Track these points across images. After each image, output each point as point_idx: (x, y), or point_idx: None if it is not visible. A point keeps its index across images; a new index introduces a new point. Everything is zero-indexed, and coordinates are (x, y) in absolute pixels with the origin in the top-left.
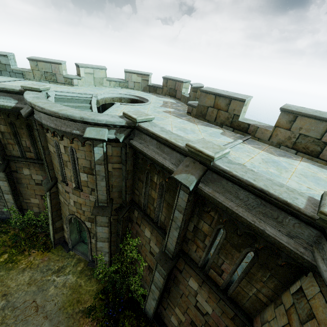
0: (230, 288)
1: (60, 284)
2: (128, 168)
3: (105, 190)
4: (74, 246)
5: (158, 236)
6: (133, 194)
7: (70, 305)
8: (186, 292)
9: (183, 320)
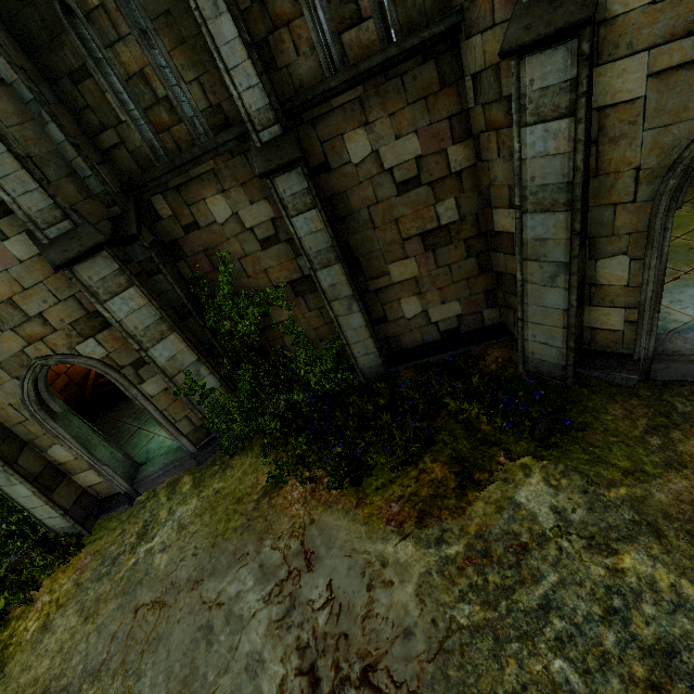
0: (389, 14)
1: (171, 539)
2: (18, 62)
3: (21, 170)
4: (133, 482)
5: (236, 171)
6: (111, 163)
7: (230, 519)
8: (367, 193)
9: (416, 269)
